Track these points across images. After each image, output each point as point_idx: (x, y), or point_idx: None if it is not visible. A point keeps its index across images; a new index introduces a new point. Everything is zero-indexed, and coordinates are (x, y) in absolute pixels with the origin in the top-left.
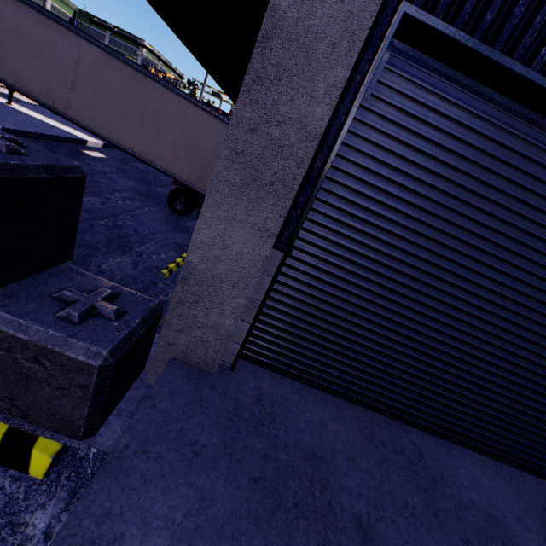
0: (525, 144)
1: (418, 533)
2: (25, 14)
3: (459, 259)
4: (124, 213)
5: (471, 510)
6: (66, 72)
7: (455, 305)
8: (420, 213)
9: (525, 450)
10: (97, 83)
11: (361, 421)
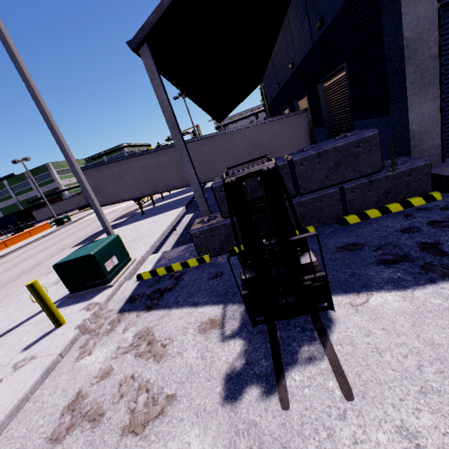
0: None
1: None
2: (156, 156)
3: None
4: None
5: None
6: None
7: None
8: None
9: None
10: (199, 157)
11: None
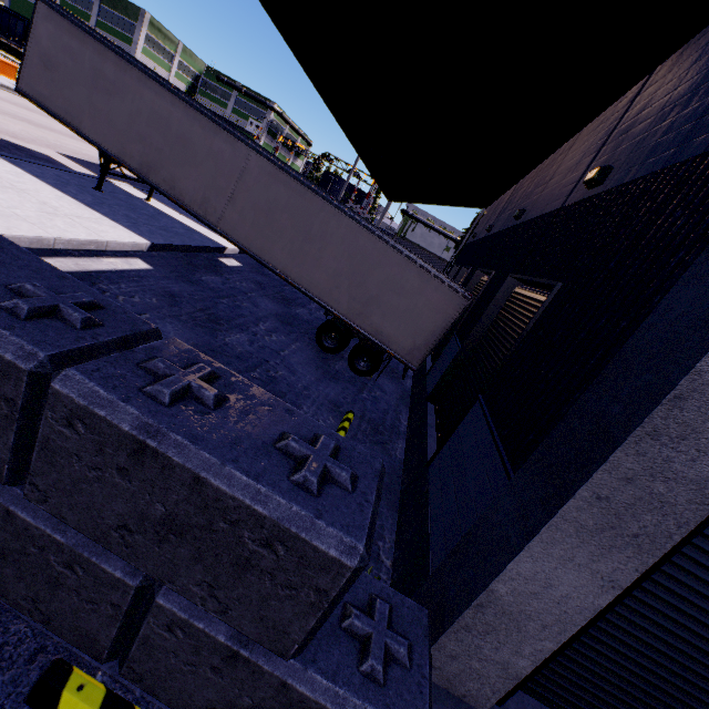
0: None
1: None
2: (195, 121)
3: None
4: (273, 356)
5: None
6: (227, 183)
7: None
8: None
9: None
10: (259, 197)
11: None
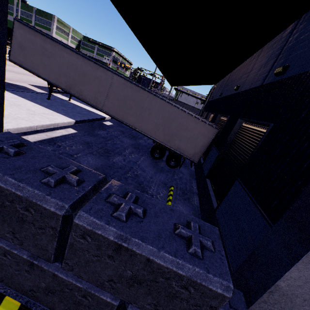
0: None
1: None
2: (88, 64)
3: None
4: (134, 165)
5: None
6: (104, 90)
7: None
8: None
9: None
10: (119, 94)
11: None
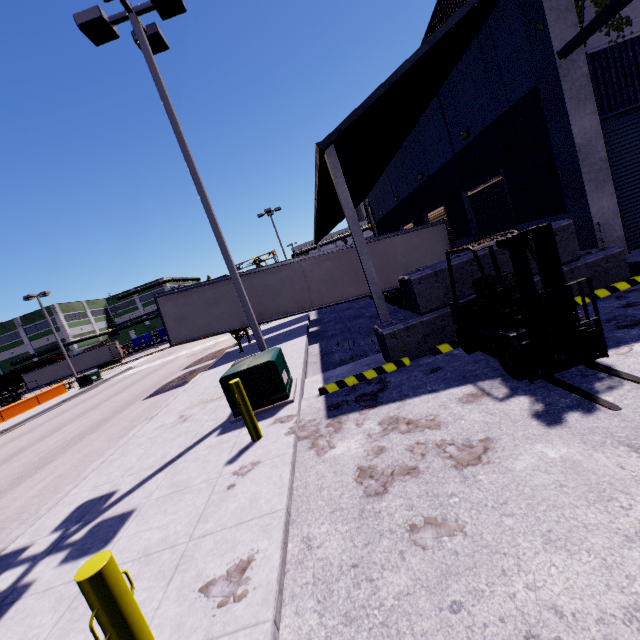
0: None
1: None
2: (265, 275)
3: None
4: None
5: None
6: (301, 285)
7: None
8: (639, 155)
9: None
10: (320, 276)
11: None
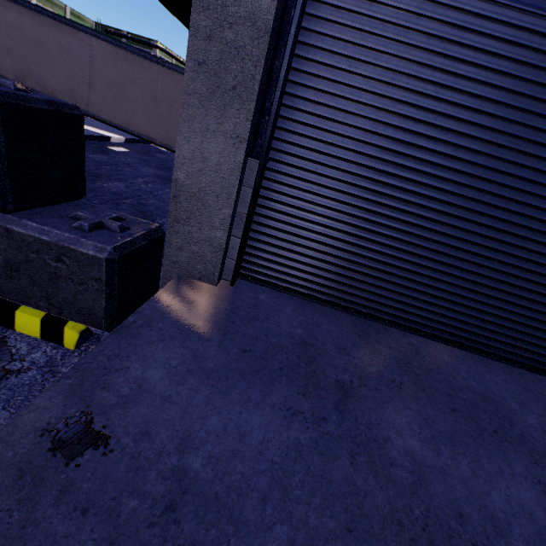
0: (487, 4)
1: (402, 398)
2: (42, 24)
3: (435, 147)
4: (146, 194)
5: (465, 392)
6: (83, 72)
7: (438, 198)
8: (387, 103)
9: (537, 351)
10: (110, 76)
11: (357, 326)
